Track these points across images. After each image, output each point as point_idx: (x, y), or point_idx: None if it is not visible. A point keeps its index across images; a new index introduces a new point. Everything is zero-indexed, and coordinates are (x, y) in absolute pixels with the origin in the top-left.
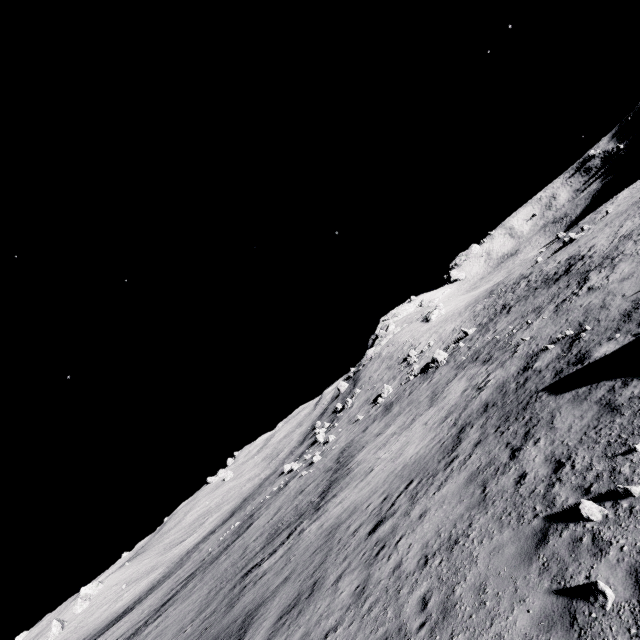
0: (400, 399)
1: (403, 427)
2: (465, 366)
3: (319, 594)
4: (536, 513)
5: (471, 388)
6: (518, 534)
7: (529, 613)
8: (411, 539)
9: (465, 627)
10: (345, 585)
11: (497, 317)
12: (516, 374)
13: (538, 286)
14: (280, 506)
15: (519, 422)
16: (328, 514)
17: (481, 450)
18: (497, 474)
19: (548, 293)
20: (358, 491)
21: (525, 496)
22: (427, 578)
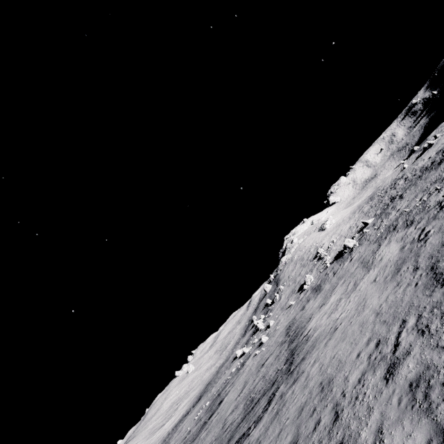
0: (326, 280)
1: (347, 292)
2: (385, 237)
3: None
4: None
5: (409, 243)
6: None
7: None
8: None
9: None
10: (400, 441)
11: (391, 205)
12: None
13: (420, 174)
14: (245, 381)
15: None
16: (307, 374)
17: None
18: None
19: (439, 170)
20: (332, 347)
21: None
22: None
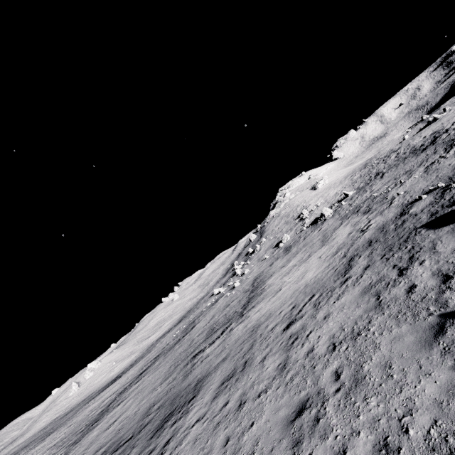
0: (297, 243)
1: (302, 261)
2: (348, 217)
3: (250, 369)
4: (430, 312)
5: (355, 231)
6: (415, 327)
7: (436, 384)
8: (319, 333)
9: (376, 392)
10: (269, 363)
11: (372, 181)
12: (394, 218)
13: (407, 156)
14: (213, 315)
15: (402, 250)
16: (250, 318)
17: (371, 271)
18: (388, 287)
19: (417, 159)
20: (271, 303)
21: (417, 301)
22: (337, 358)
